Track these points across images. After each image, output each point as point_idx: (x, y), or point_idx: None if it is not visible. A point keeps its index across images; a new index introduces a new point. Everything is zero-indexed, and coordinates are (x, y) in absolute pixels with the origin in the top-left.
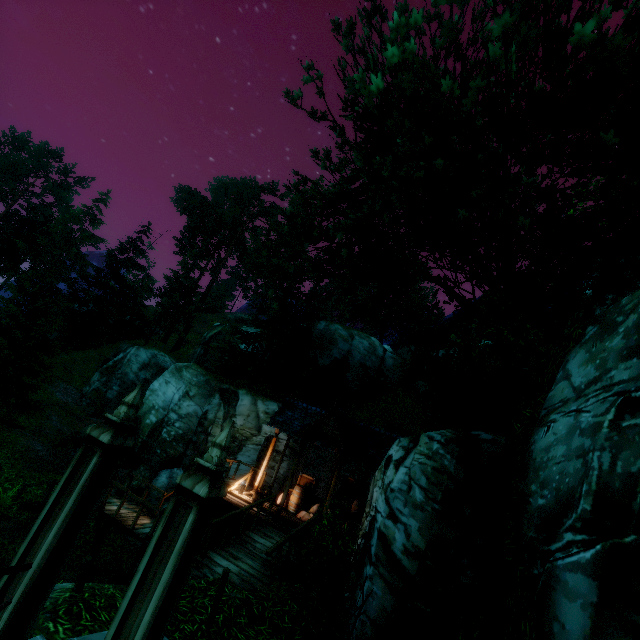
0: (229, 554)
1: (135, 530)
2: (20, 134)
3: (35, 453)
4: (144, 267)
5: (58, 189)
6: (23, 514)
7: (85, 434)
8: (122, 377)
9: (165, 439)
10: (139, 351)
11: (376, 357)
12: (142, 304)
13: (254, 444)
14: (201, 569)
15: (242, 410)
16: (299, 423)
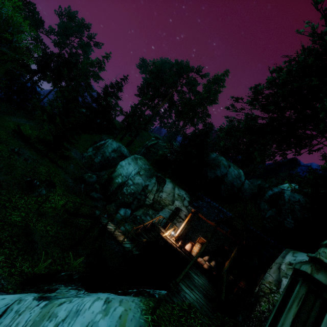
0: (186, 284)
1: (122, 244)
2: (72, 11)
3: (68, 183)
4: (120, 98)
5: (85, 46)
6: (65, 215)
7: (85, 177)
8: (103, 153)
9: (124, 192)
10: (113, 142)
11: (240, 181)
12: (115, 118)
13: (169, 209)
14: (179, 293)
15: (166, 190)
16: (206, 210)
